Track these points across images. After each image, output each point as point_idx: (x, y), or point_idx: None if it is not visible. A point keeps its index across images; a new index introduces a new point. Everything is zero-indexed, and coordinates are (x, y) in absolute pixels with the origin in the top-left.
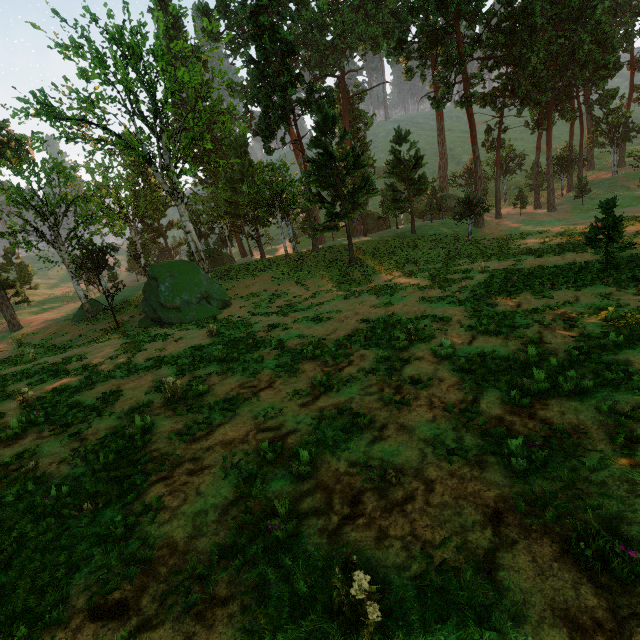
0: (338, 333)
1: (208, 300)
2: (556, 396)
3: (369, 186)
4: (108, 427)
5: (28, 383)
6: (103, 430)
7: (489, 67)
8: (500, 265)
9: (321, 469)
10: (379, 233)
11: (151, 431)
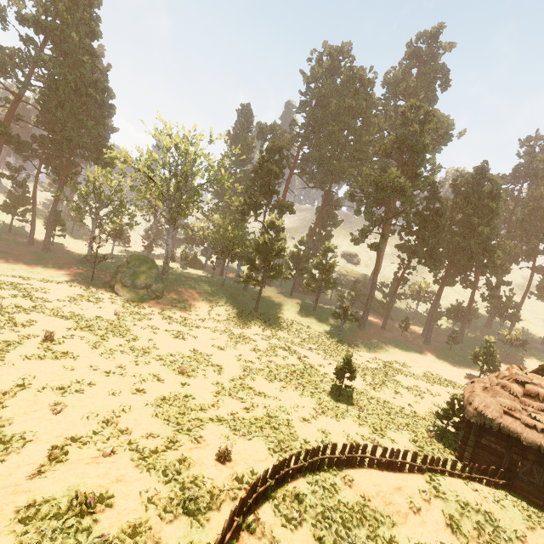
0: (170, 349)
1: (148, 290)
2: (161, 424)
3: (281, 270)
4: (9, 337)
5: (10, 293)
6: (6, 337)
7: (406, 232)
8: (316, 360)
9: (45, 397)
10: (299, 298)
11: (20, 349)
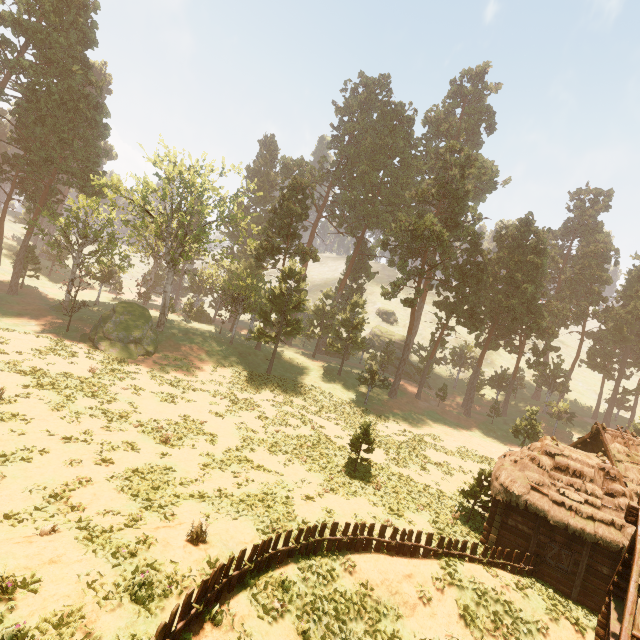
0: (155, 415)
1: (137, 345)
2: (127, 500)
3: (299, 326)
4: None
5: None
6: None
7: (444, 287)
8: (333, 431)
9: None
10: (323, 360)
11: None
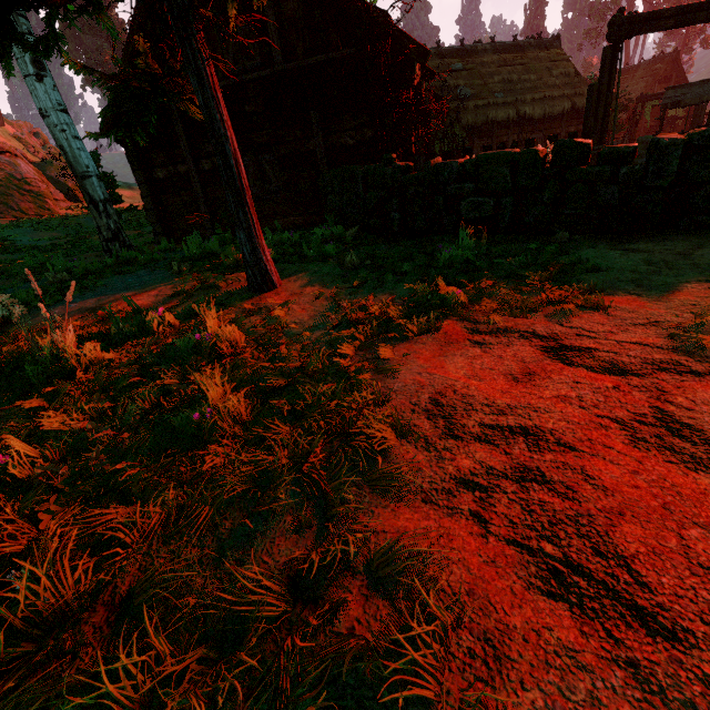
0: None
1: None
2: None
3: None
4: None
5: None
6: None
7: None
8: None
9: None
10: None
11: None
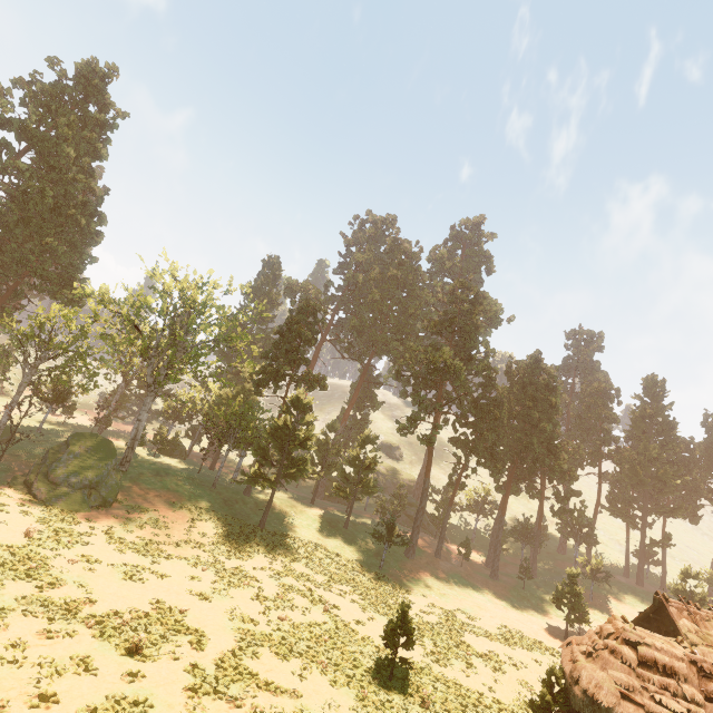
0: (116, 603)
1: (92, 491)
2: None
3: (305, 466)
4: None
5: None
6: None
7: (461, 423)
8: (351, 613)
9: None
10: (325, 507)
11: None
